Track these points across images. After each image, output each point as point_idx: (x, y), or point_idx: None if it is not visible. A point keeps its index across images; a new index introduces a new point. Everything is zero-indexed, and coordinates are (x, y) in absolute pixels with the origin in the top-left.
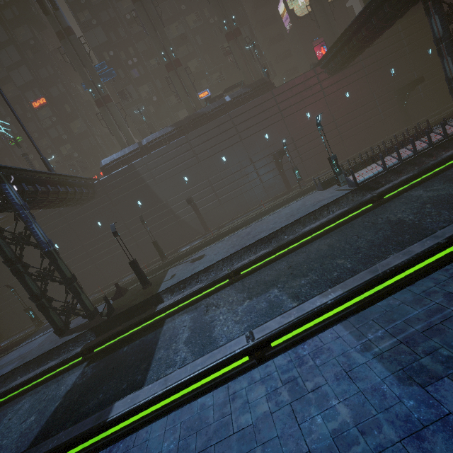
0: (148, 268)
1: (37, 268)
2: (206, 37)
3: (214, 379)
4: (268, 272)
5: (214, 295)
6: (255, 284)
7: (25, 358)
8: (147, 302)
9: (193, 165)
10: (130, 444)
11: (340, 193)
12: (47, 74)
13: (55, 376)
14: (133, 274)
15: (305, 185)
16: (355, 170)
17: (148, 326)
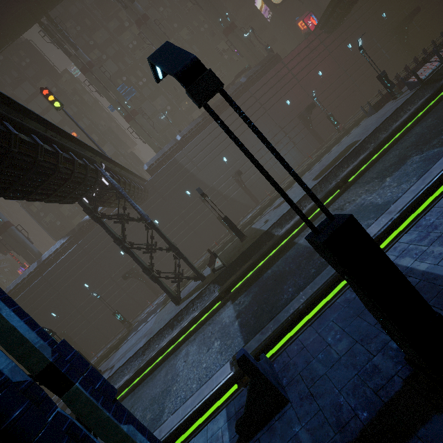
0: (218, 245)
1: (141, 244)
2: (200, 44)
3: (442, 192)
4: (382, 164)
5: (333, 204)
6: (378, 173)
7: (152, 331)
8: (259, 242)
9: (229, 146)
10: (440, 210)
11: (405, 97)
12: (72, 113)
13: (201, 324)
14: (202, 257)
15: (343, 127)
16: (400, 86)
17: (277, 252)
